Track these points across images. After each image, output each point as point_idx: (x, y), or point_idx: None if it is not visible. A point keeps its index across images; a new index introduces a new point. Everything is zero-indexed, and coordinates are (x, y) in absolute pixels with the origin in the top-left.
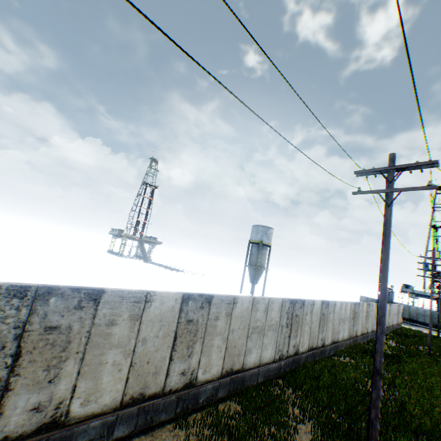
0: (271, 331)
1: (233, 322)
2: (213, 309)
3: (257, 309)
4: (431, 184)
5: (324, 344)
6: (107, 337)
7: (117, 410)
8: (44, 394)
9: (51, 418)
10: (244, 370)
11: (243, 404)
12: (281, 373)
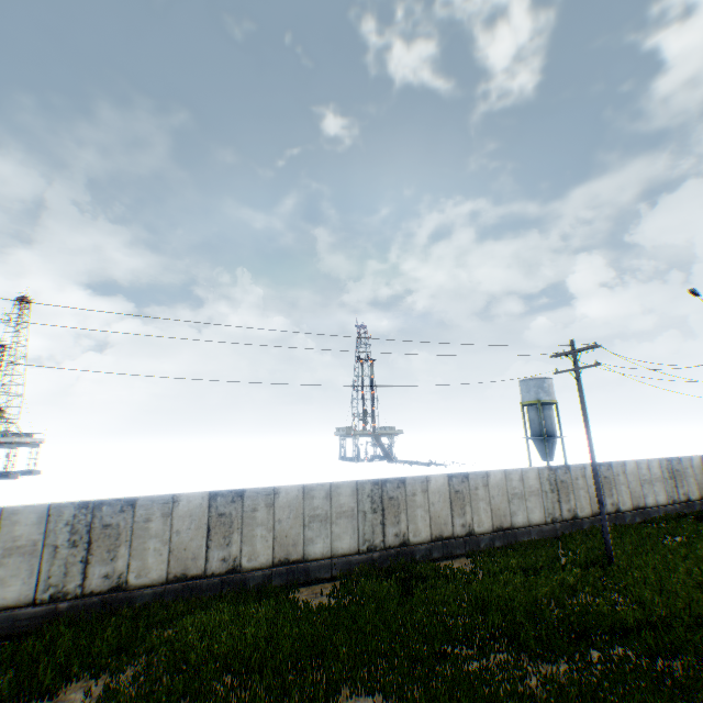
0: (533, 496)
1: (491, 491)
2: (471, 482)
3: (511, 479)
4: (596, 363)
5: (618, 510)
6: (414, 502)
7: (430, 542)
8: (397, 529)
9: (403, 541)
10: (514, 528)
11: (516, 548)
12: (559, 535)
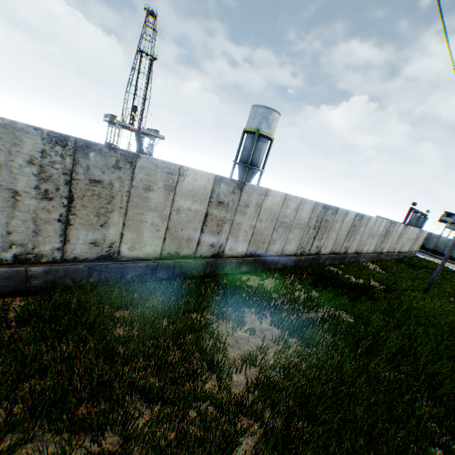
0: None
1: None
2: None
3: None
4: None
5: (221, 255)
6: None
7: None
8: None
9: None
10: None
11: None
12: (37, 288)
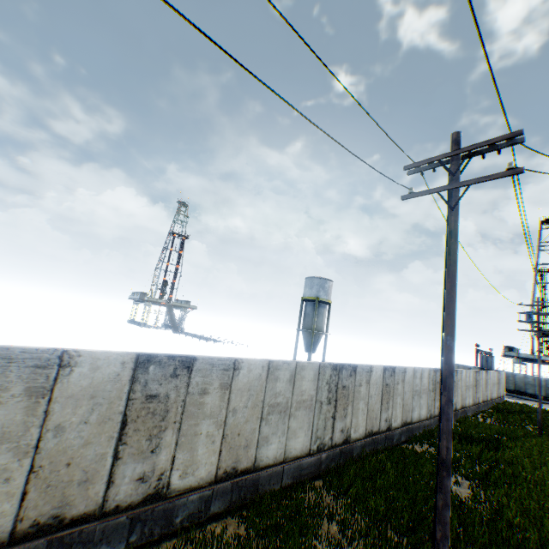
0: (303, 409)
1: (234, 398)
2: (196, 377)
3: (276, 377)
4: (513, 166)
5: (390, 427)
6: None
7: (4, 547)
8: None
9: None
10: (257, 469)
11: (248, 523)
12: (322, 471)
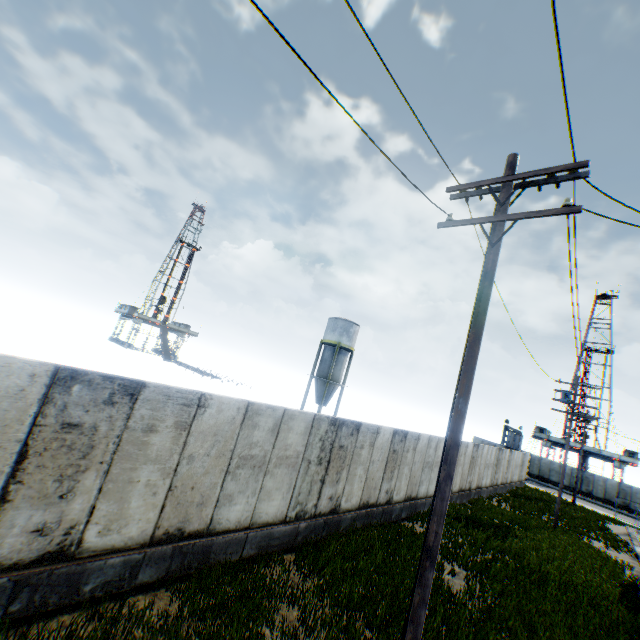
0: (285, 467)
1: (193, 442)
2: (142, 409)
3: (255, 424)
4: (570, 203)
5: (391, 500)
6: None
7: None
8: None
9: None
10: (212, 533)
11: (184, 599)
12: (298, 543)
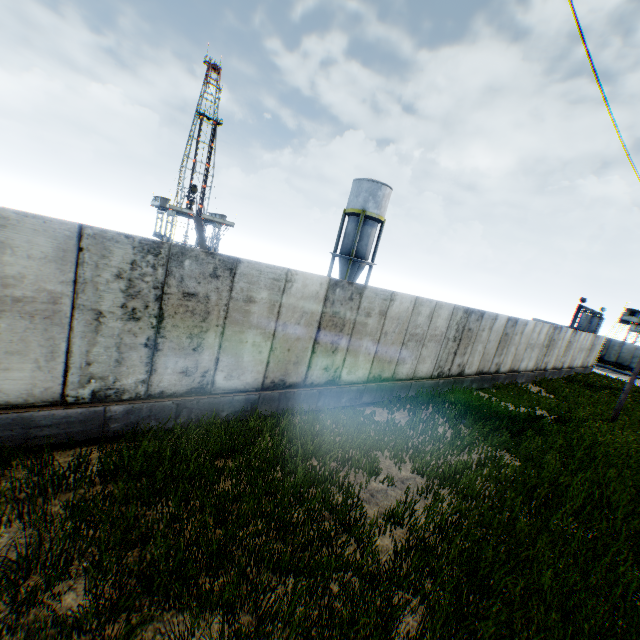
0: (19, 318)
1: None
2: None
3: None
4: None
5: (337, 381)
6: None
7: None
8: None
9: None
10: None
11: None
12: (115, 433)
